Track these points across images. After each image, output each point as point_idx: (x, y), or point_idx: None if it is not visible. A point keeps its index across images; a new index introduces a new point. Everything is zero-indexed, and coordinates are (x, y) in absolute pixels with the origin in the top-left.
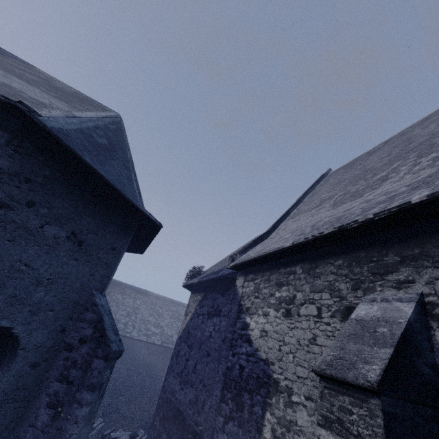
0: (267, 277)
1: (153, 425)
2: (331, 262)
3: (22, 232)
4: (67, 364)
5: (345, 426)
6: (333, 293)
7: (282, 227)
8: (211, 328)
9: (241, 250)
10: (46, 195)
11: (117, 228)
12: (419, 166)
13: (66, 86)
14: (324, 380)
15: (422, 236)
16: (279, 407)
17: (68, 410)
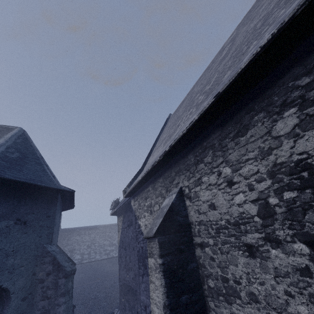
0: (141, 196)
1: (121, 302)
2: (159, 181)
3: None
4: (44, 290)
5: (152, 253)
6: (161, 196)
7: (148, 162)
8: (131, 233)
9: (128, 184)
10: None
11: (46, 203)
12: (186, 118)
13: None
14: (147, 239)
15: (178, 161)
16: None
17: (54, 311)
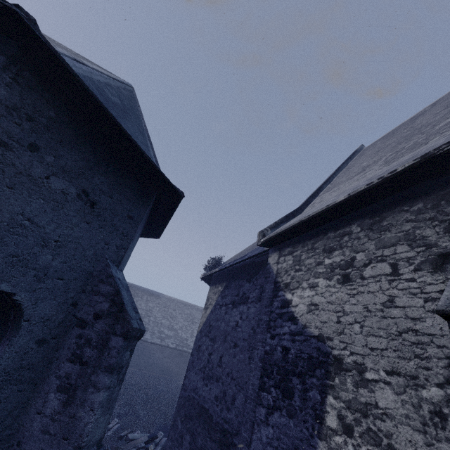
0: (310, 246)
1: (174, 426)
2: (405, 209)
3: (24, 180)
4: (80, 342)
5: None
6: (414, 243)
7: (317, 201)
8: (237, 317)
9: (272, 225)
10: (52, 140)
11: (134, 194)
12: None
13: (74, 52)
14: None
15: None
16: (346, 388)
17: (83, 395)
